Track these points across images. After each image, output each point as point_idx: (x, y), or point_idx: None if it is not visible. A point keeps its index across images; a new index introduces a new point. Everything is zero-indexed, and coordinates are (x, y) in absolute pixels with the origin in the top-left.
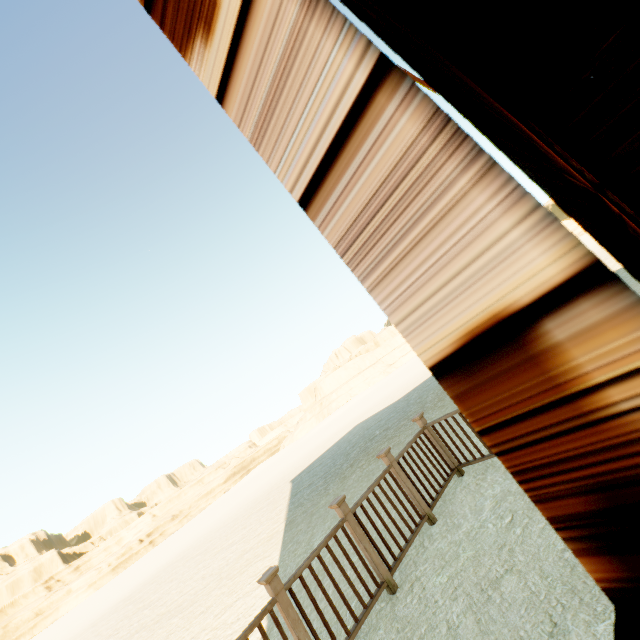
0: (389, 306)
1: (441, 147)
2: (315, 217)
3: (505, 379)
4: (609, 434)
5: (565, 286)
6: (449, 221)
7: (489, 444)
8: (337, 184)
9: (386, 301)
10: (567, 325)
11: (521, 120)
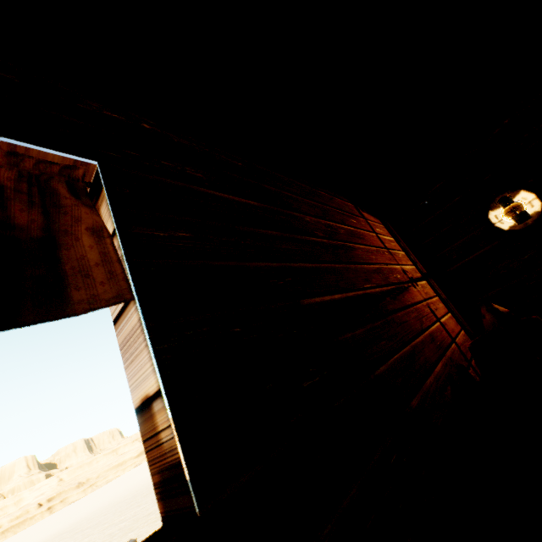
0: (129, 378)
1: (141, 330)
2: (116, 330)
3: (148, 421)
4: (162, 450)
5: (157, 392)
6: (141, 356)
7: (144, 447)
8: (122, 323)
9: (128, 376)
10: (157, 406)
11: (382, 220)
